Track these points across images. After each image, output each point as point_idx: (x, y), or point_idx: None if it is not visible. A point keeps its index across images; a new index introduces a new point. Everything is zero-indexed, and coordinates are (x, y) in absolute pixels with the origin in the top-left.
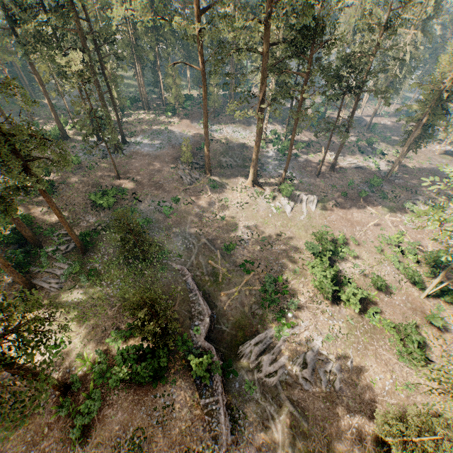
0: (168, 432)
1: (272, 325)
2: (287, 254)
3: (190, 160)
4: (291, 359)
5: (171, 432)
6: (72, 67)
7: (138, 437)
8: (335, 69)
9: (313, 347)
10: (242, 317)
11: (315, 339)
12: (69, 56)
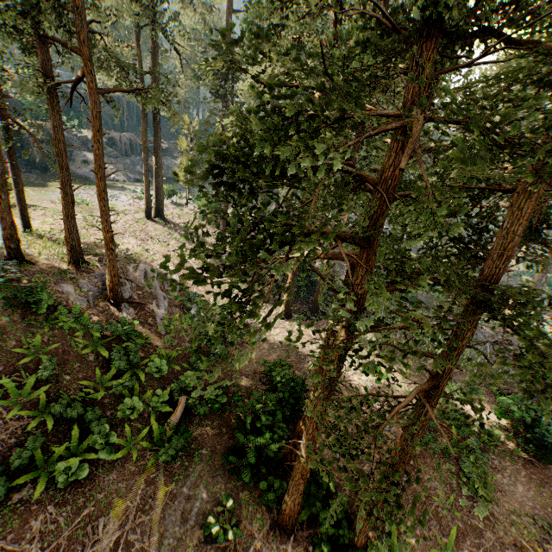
0: None
1: None
2: None
3: None
4: None
5: None
6: None
7: None
8: None
9: None
10: None
11: None
12: None
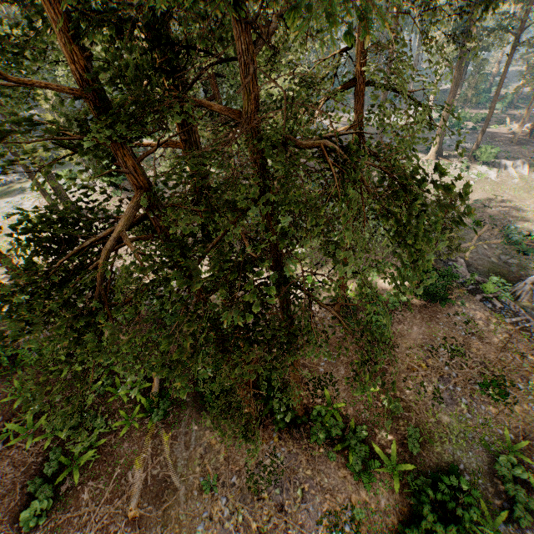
0: (486, 341)
1: None
2: (515, 213)
3: None
4: None
5: (490, 340)
6: None
7: (450, 344)
8: None
9: None
10: (493, 266)
11: None
12: None
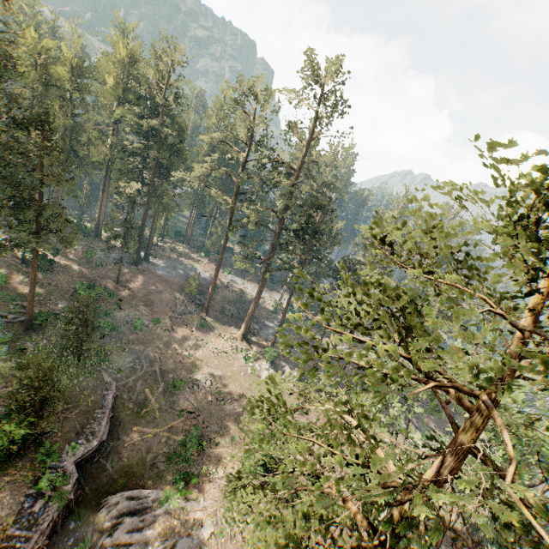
0: None
1: (165, 487)
2: (236, 418)
3: (193, 293)
4: (159, 537)
5: None
6: (128, 190)
7: None
8: (331, 263)
9: (196, 536)
10: (138, 463)
11: (205, 526)
12: (132, 184)
